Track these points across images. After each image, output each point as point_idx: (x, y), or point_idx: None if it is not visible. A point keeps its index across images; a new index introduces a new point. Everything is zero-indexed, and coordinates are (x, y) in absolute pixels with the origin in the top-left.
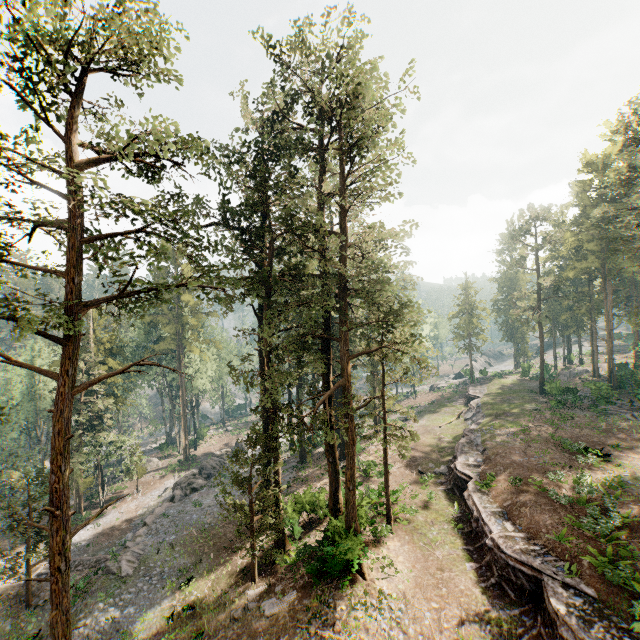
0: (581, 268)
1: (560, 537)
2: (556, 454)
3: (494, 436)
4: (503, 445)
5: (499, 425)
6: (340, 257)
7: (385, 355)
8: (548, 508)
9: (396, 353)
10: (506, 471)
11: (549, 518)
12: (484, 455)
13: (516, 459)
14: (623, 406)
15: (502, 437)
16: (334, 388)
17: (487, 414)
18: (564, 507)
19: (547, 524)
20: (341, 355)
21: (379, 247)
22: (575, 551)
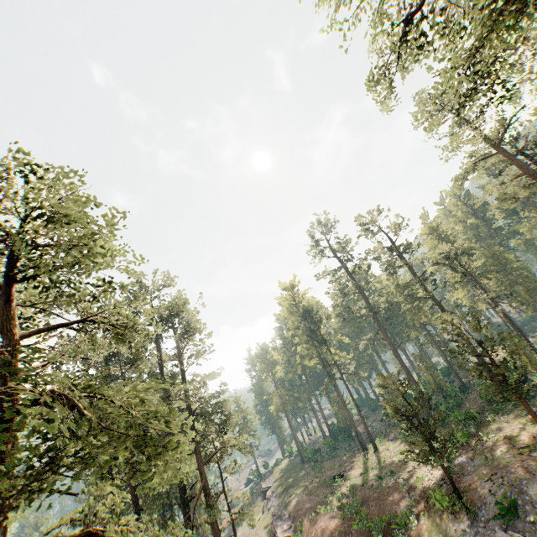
0: (294, 371)
1: (341, 527)
2: (324, 490)
3: (291, 501)
4: (298, 503)
5: (291, 494)
6: (185, 396)
7: (222, 454)
8: (331, 518)
9: (231, 447)
10: (306, 515)
11: (333, 522)
12: (291, 517)
13: (308, 505)
14: (342, 448)
15: (296, 499)
16: (200, 488)
17: (281, 493)
18: (337, 512)
19: (334, 526)
20: (198, 463)
21: (200, 385)
22: (348, 528)
